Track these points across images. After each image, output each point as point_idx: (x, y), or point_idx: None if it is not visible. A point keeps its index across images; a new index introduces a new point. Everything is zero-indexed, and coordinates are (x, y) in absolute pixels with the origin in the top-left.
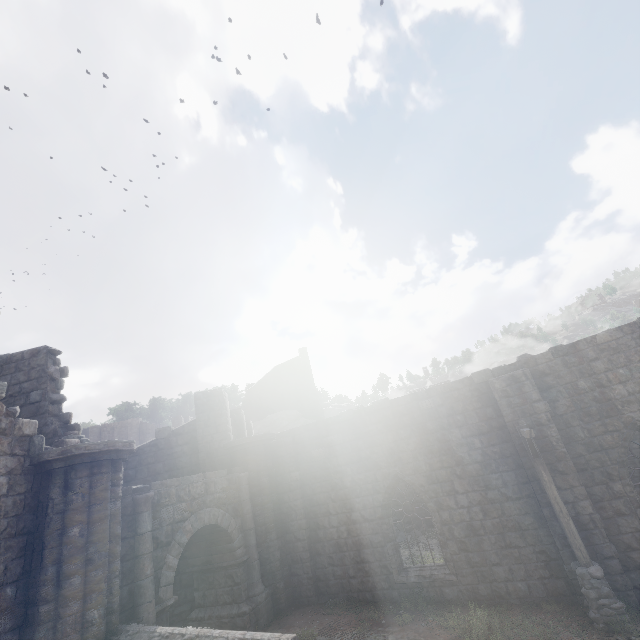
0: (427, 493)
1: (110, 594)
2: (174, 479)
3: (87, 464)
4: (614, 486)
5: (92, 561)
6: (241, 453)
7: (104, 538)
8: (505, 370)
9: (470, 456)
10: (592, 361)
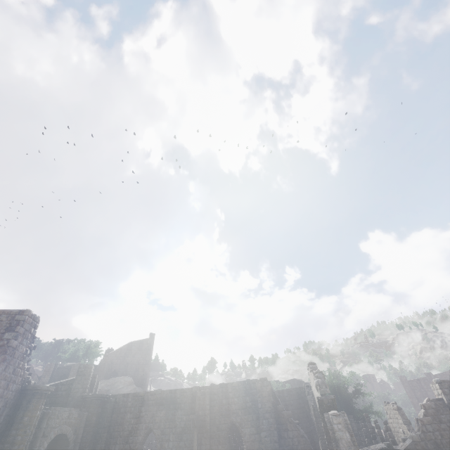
0: (159, 439)
1: (25, 447)
2: (59, 407)
3: (38, 393)
4: (219, 447)
5: (26, 432)
6: (89, 401)
7: (33, 424)
8: (204, 388)
9: (180, 424)
10: (229, 392)
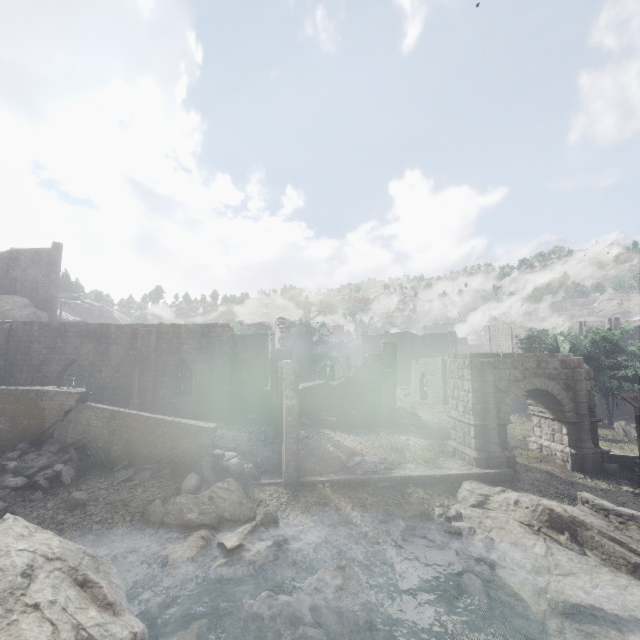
0: (87, 370)
1: None
2: None
3: None
4: (165, 379)
5: None
6: None
7: None
8: (149, 326)
9: (116, 358)
10: (183, 333)
